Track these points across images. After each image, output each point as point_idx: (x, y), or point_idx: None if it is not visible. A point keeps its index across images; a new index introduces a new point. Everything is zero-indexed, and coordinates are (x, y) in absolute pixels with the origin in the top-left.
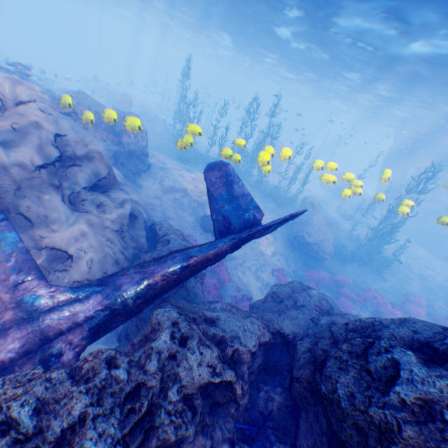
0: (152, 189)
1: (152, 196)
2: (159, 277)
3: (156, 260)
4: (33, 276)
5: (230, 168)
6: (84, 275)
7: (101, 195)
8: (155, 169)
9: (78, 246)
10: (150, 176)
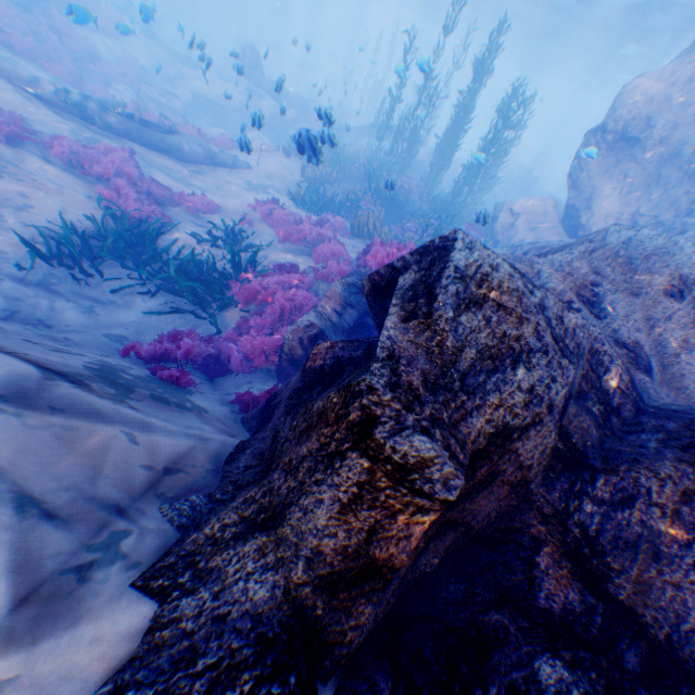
0: None
1: None
2: None
3: None
4: None
5: None
6: None
7: None
8: None
9: None
10: None
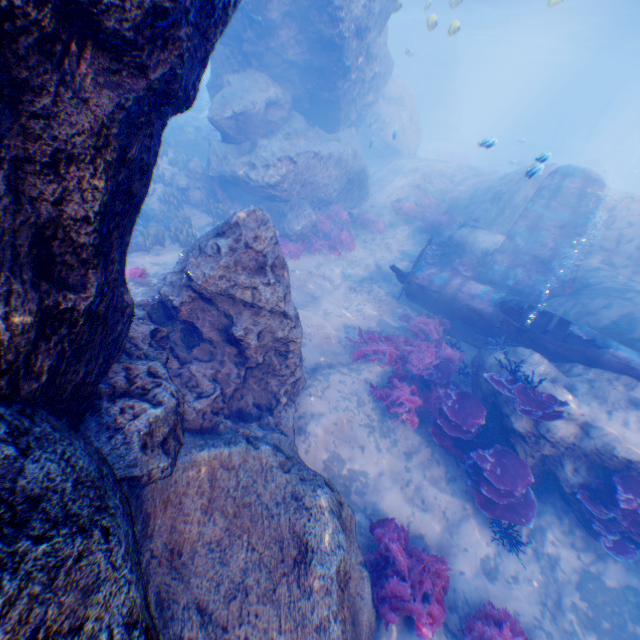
0: None
1: None
2: None
3: None
4: None
5: None
6: None
7: None
8: None
9: None
10: None
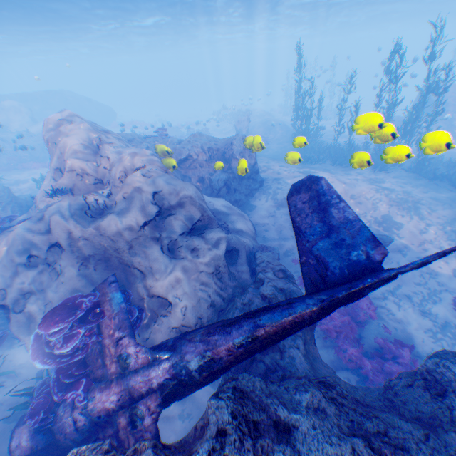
0: (265, 207)
1: (265, 215)
2: (223, 350)
3: (222, 324)
4: (126, 334)
5: (324, 184)
6: (180, 322)
7: (195, 238)
8: (268, 184)
9: (174, 293)
10: (263, 194)
